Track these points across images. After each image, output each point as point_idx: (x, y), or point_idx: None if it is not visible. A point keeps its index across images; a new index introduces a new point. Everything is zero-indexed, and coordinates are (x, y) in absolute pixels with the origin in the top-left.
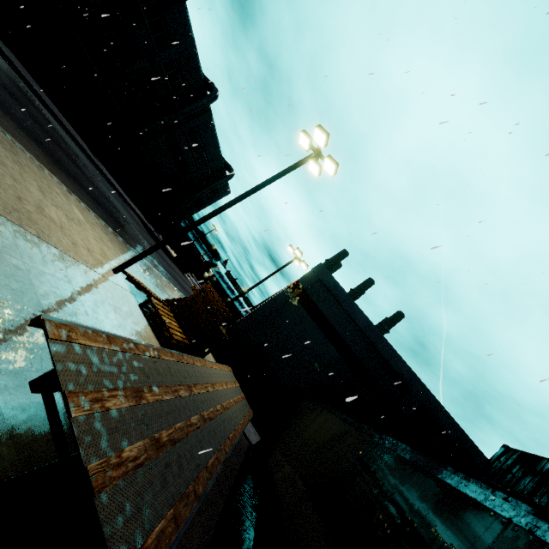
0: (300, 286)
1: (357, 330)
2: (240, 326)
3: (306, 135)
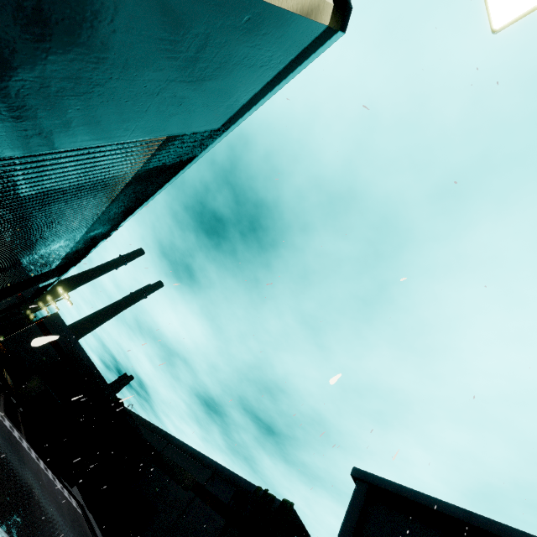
0: (43, 323)
1: (69, 342)
2: (3, 343)
3: (50, 298)
